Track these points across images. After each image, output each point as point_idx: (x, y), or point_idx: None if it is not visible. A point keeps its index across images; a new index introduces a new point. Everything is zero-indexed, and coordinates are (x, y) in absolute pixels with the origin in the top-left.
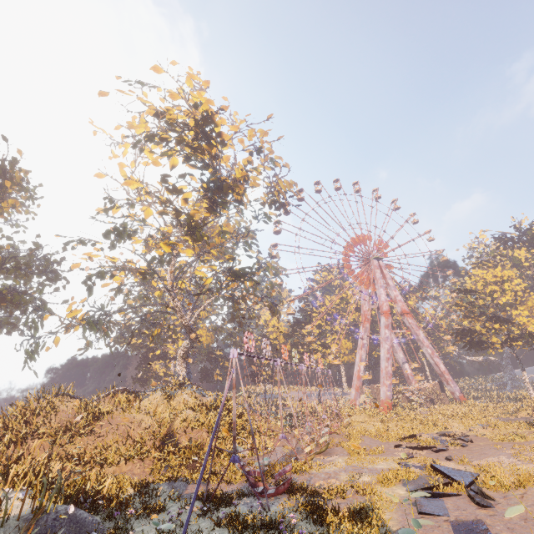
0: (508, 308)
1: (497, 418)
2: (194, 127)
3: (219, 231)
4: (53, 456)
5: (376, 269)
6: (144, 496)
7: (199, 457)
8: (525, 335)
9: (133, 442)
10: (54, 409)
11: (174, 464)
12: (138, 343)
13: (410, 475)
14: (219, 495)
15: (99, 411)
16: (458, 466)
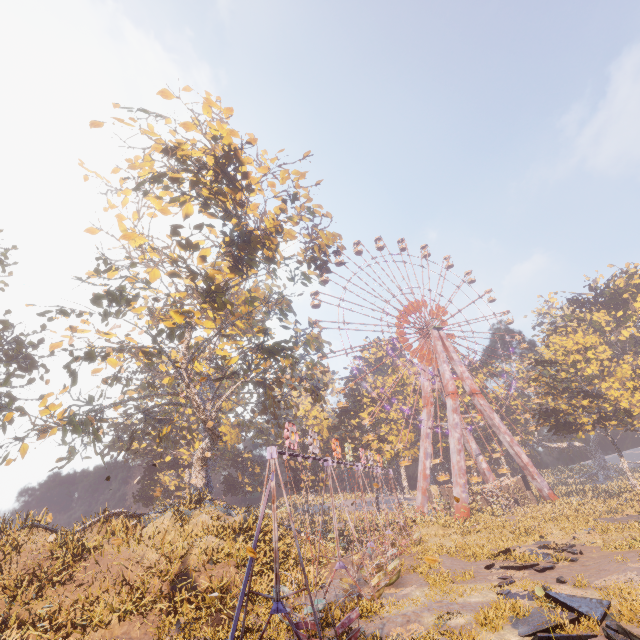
0: (596, 380)
1: (599, 519)
2: (214, 165)
3: (245, 298)
4: (11, 621)
5: (437, 340)
6: None
7: (225, 604)
8: (619, 413)
9: (130, 590)
10: (17, 548)
11: (190, 618)
12: (142, 448)
13: (519, 609)
14: None
15: (83, 547)
16: (577, 591)
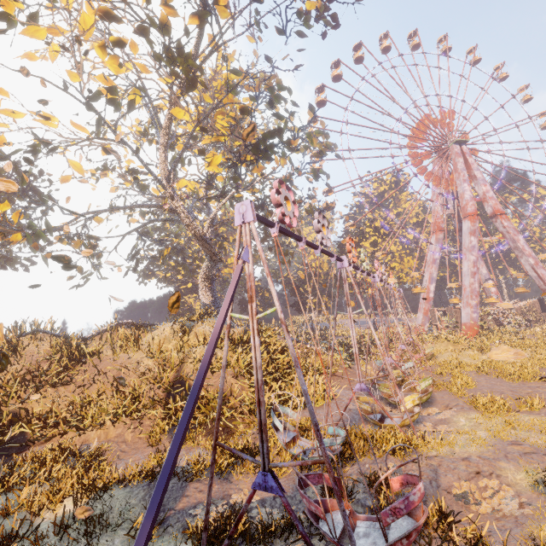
0: None
1: None
2: None
3: (225, 82)
4: (3, 418)
5: (458, 157)
6: (68, 542)
7: (223, 414)
8: None
9: (123, 394)
10: (19, 351)
11: None
12: (168, 277)
13: None
14: (241, 529)
15: (82, 352)
16: None
